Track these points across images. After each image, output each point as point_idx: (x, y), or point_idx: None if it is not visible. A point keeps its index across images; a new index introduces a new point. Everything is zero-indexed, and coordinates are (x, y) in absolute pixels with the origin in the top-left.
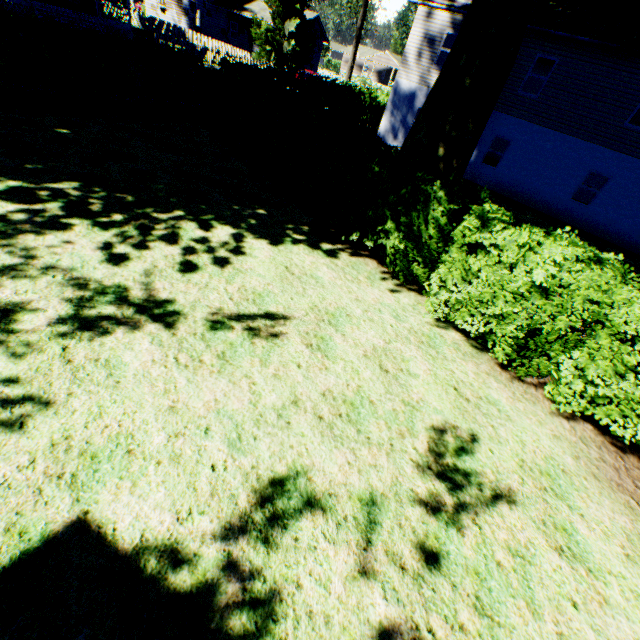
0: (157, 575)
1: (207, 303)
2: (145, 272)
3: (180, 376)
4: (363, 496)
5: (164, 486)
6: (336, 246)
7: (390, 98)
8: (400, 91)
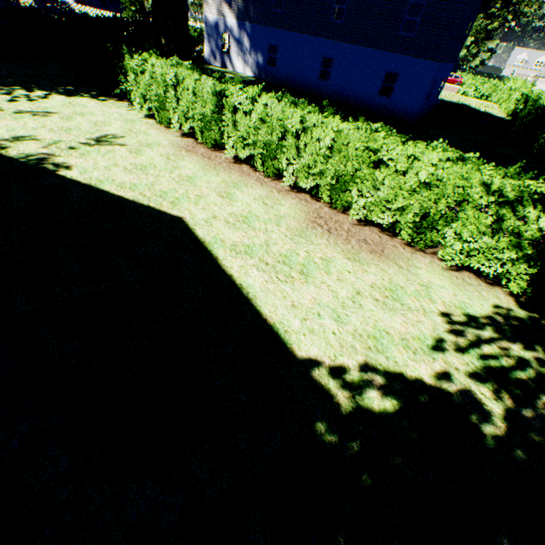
0: None
1: (17, 109)
2: None
3: None
4: (57, 141)
5: None
6: (110, 99)
7: (205, 30)
8: (209, 23)
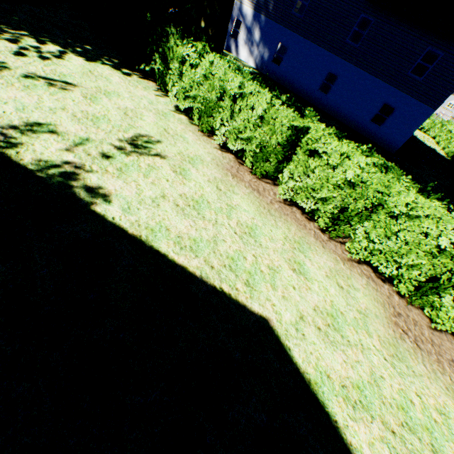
0: None
1: (27, 69)
2: None
3: None
4: (83, 138)
5: None
6: (133, 73)
7: None
8: None
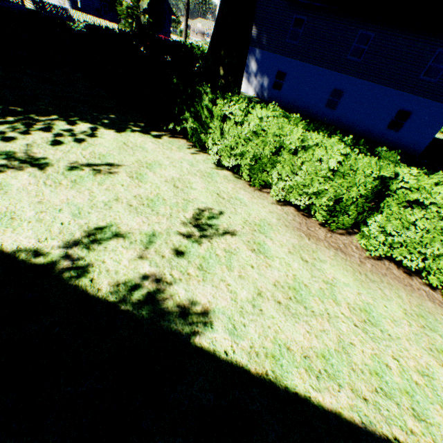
0: (25, 259)
1: (68, 159)
2: (28, 145)
3: (46, 190)
4: (148, 233)
5: (32, 230)
6: (161, 133)
7: None
8: None
